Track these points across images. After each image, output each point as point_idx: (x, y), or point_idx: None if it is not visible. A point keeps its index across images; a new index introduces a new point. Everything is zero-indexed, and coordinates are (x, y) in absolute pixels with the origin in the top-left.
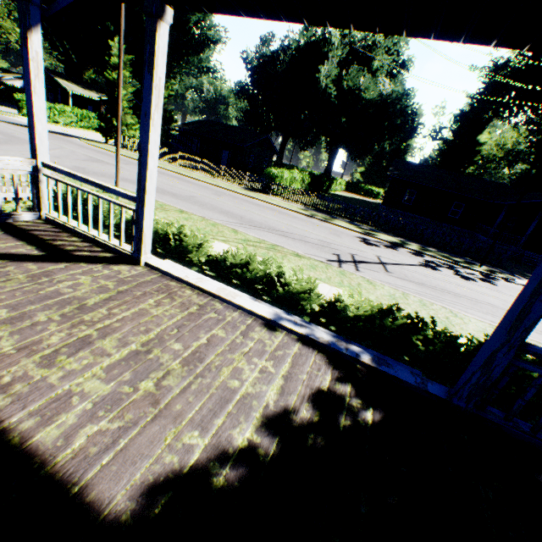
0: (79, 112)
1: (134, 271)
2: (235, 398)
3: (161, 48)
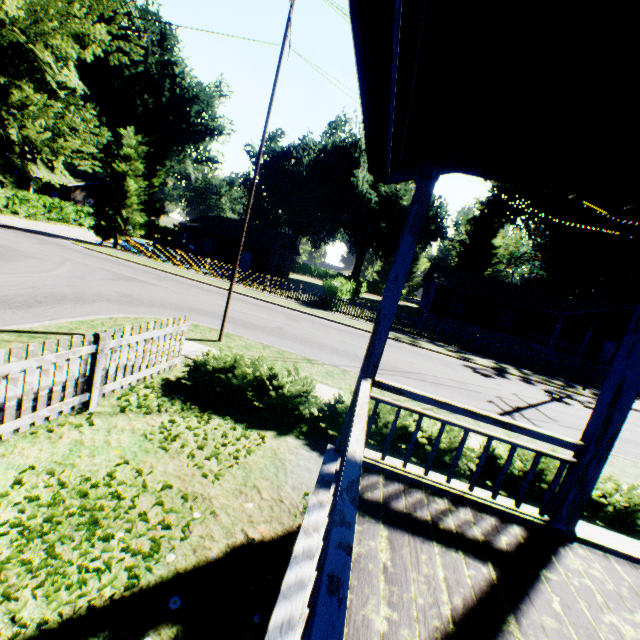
0: (48, 200)
1: (591, 563)
2: None
3: None
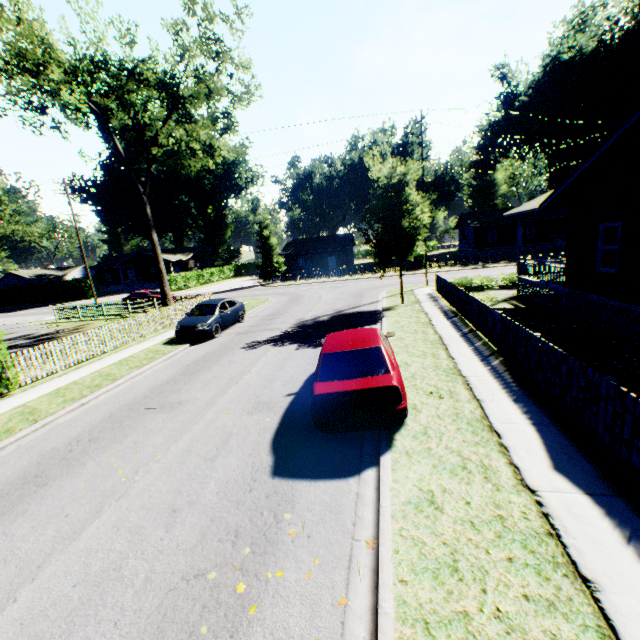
0: (196, 273)
1: None
2: None
3: None
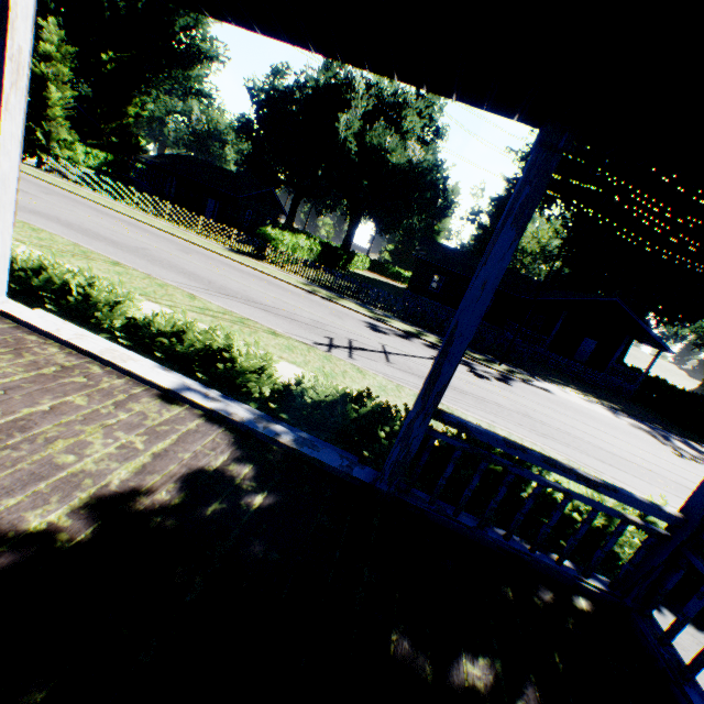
0: None
1: None
2: (57, 475)
3: (21, 7)
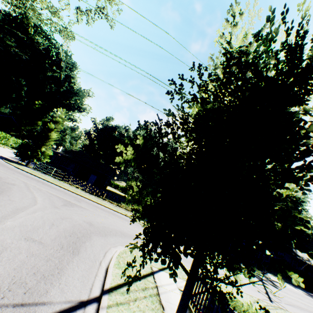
0: None
1: None
2: None
3: None
